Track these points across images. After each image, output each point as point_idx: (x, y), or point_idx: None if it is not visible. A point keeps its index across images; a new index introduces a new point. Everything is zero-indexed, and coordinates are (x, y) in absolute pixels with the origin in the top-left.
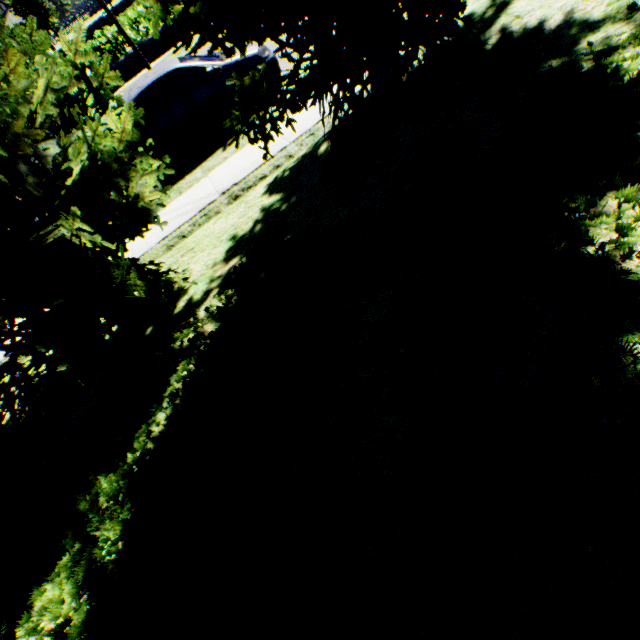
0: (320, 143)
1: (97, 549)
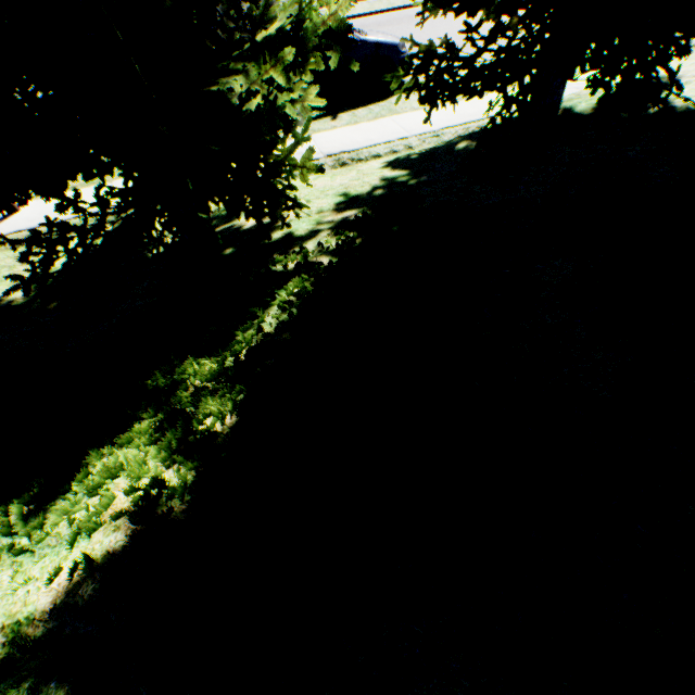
0: (458, 140)
1: (195, 421)
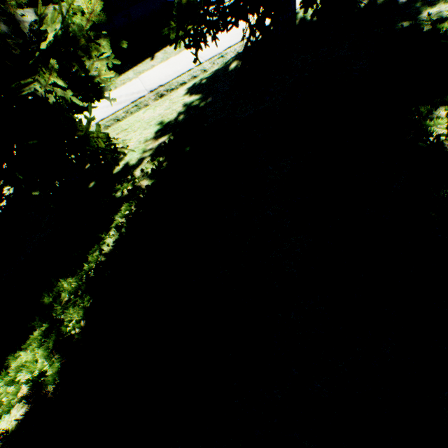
0: (231, 62)
1: (63, 327)
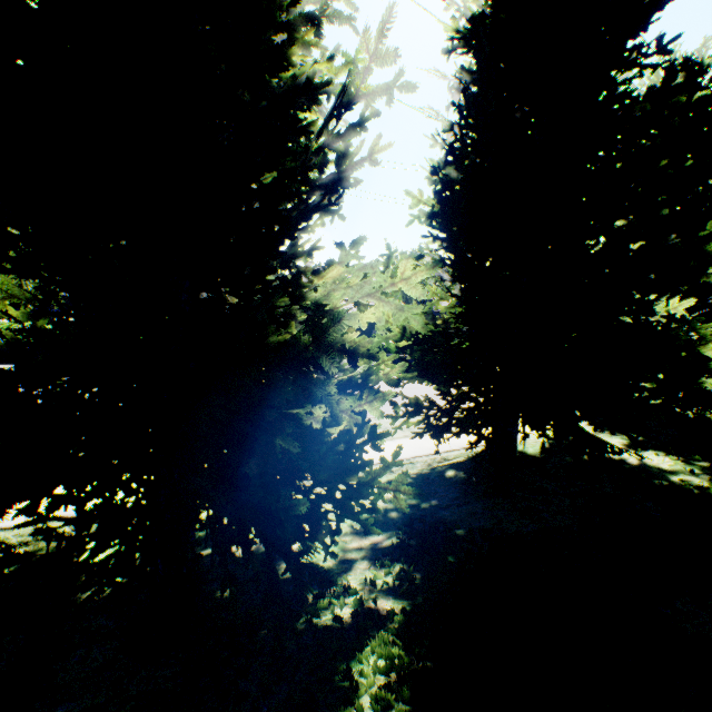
0: (444, 468)
1: None
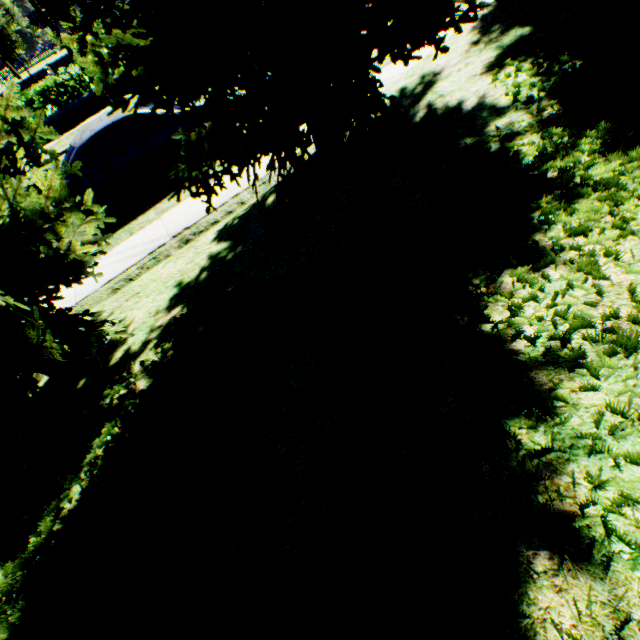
0: (268, 194)
1: None
